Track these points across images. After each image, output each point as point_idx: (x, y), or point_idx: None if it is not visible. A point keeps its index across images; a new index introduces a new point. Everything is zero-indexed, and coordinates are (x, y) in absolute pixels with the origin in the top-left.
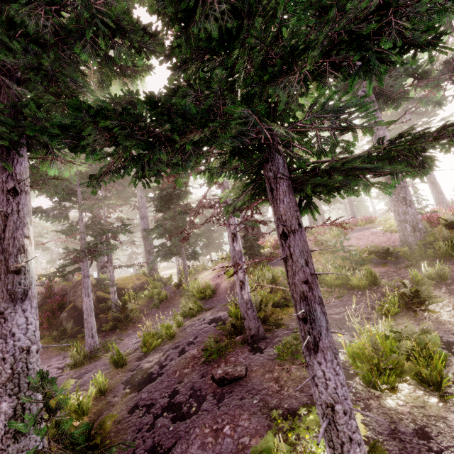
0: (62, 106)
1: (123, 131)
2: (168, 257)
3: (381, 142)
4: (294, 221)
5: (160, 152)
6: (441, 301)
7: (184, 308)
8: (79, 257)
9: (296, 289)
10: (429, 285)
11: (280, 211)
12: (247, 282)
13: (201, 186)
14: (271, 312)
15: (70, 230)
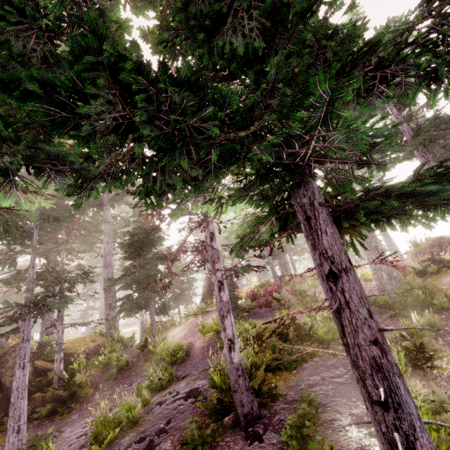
0: (36, 128)
1: (146, 105)
2: (134, 311)
3: (417, 172)
4: (344, 257)
5: (181, 158)
6: (447, 355)
7: (151, 378)
8: (21, 313)
9: (361, 354)
10: (431, 337)
11: (323, 244)
12: (236, 341)
13: (180, 231)
14: (261, 378)
15: (15, 278)
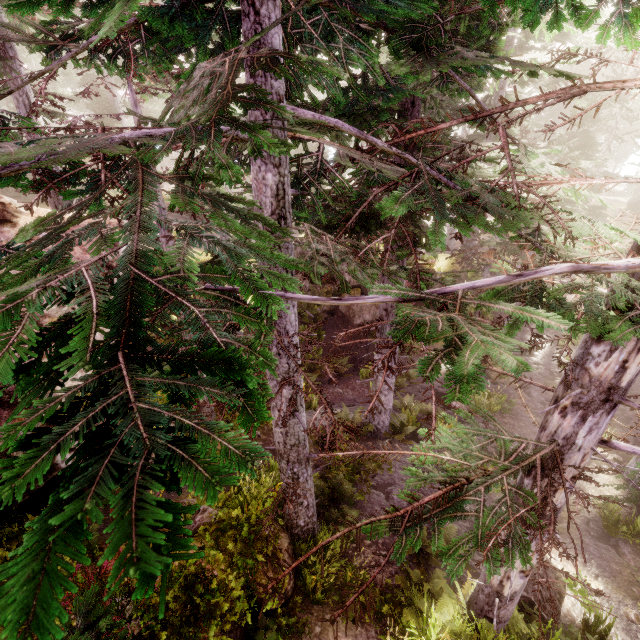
0: None
1: None
2: None
3: None
4: None
5: None
6: None
7: None
8: None
9: None
10: None
11: None
12: None
13: None
14: None
15: None
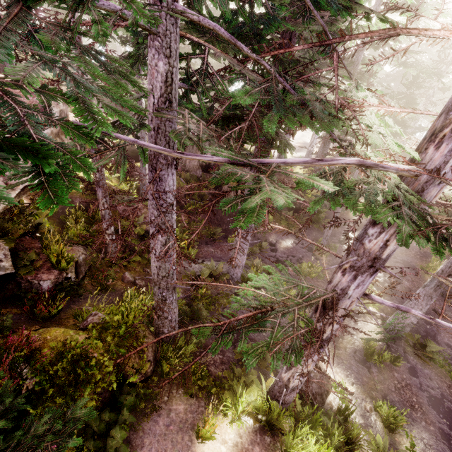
0: None
1: None
2: None
3: None
4: None
5: None
6: None
7: None
8: None
9: None
10: None
11: None
12: None
13: None
14: None
15: None
